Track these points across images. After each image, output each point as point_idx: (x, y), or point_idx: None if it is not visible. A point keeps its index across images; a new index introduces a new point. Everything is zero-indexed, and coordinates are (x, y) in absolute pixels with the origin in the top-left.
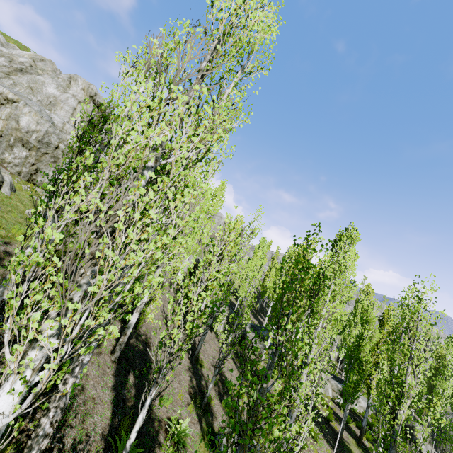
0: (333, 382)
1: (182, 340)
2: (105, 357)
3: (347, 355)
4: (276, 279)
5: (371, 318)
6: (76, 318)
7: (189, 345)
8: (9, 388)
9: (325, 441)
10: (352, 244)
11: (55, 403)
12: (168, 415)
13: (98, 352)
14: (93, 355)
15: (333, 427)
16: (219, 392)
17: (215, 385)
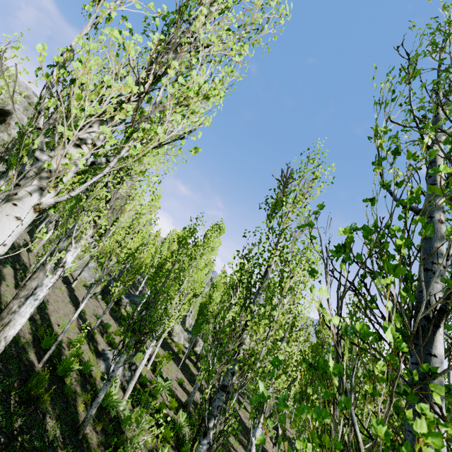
0: (185, 334)
1: (65, 293)
2: (11, 289)
3: (200, 309)
4: (155, 256)
5: (219, 284)
6: (115, 228)
7: (120, 267)
8: (72, 253)
9: (174, 363)
10: (219, 234)
11: (24, 293)
12: (66, 335)
13: (6, 284)
14: (4, 285)
15: (181, 357)
16: (100, 331)
17: (97, 327)
